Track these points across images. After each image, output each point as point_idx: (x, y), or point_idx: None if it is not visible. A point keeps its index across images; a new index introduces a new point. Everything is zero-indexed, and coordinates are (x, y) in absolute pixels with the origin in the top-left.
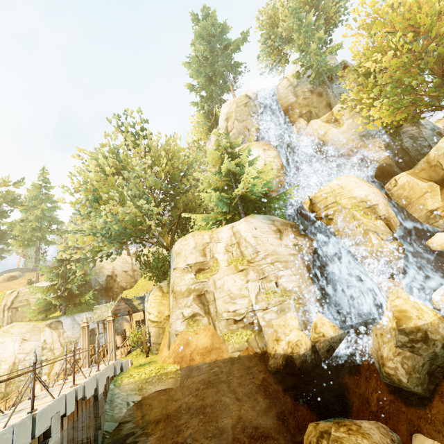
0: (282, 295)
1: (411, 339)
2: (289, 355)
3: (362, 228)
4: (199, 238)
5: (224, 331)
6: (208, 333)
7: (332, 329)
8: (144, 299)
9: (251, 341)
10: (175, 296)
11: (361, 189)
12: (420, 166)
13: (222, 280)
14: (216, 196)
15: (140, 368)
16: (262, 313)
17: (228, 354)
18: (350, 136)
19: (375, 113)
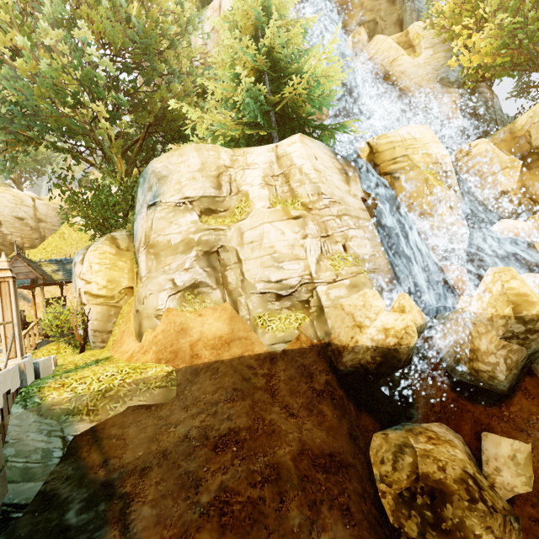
0: (354, 265)
1: (528, 329)
2: (393, 348)
3: (434, 197)
4: (210, 155)
5: (257, 312)
6: (222, 315)
7: (420, 316)
8: (65, 264)
9: (305, 328)
10: (155, 252)
11: (438, 146)
12: (499, 137)
13: (258, 230)
14: (246, 88)
15: (82, 372)
16: (326, 287)
17: (263, 347)
18: (426, 74)
19: (478, 42)
